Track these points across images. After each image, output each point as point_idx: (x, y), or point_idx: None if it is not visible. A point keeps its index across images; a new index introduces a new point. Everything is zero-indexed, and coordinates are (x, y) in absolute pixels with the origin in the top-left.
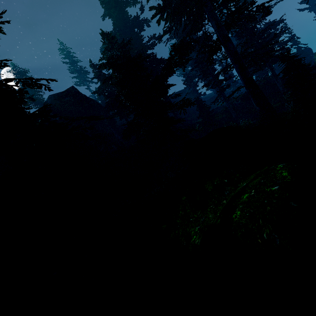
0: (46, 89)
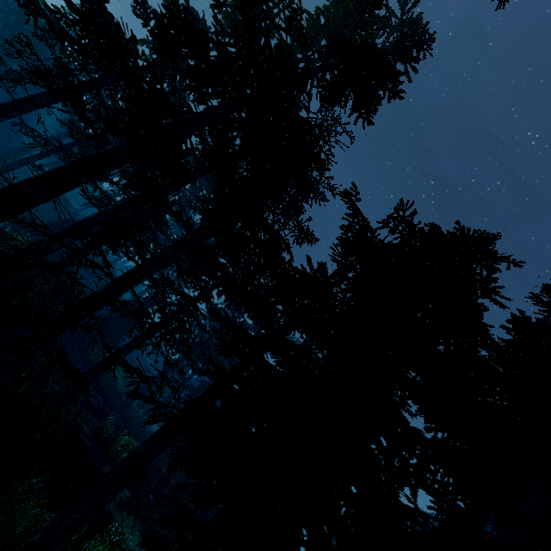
0: None
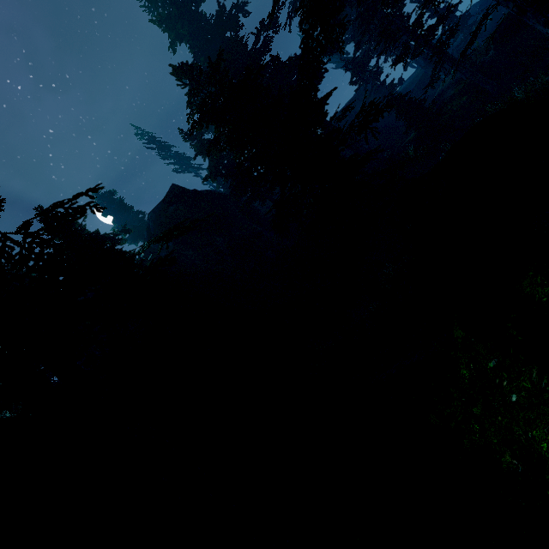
0: (93, 211)
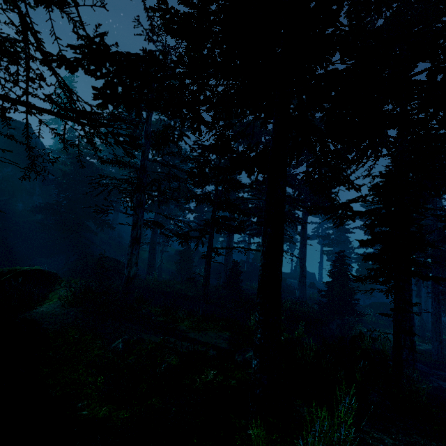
0: None
